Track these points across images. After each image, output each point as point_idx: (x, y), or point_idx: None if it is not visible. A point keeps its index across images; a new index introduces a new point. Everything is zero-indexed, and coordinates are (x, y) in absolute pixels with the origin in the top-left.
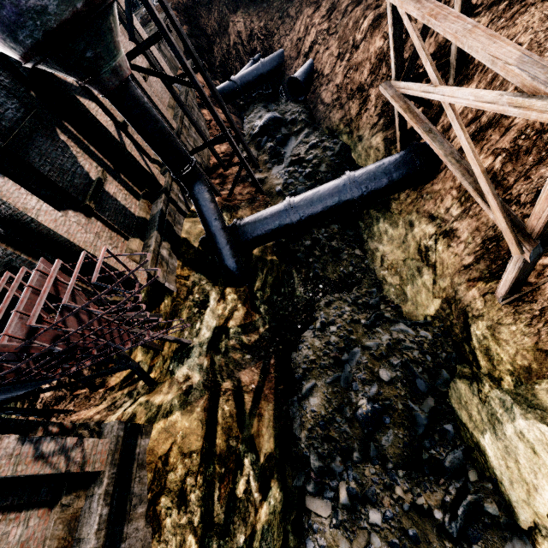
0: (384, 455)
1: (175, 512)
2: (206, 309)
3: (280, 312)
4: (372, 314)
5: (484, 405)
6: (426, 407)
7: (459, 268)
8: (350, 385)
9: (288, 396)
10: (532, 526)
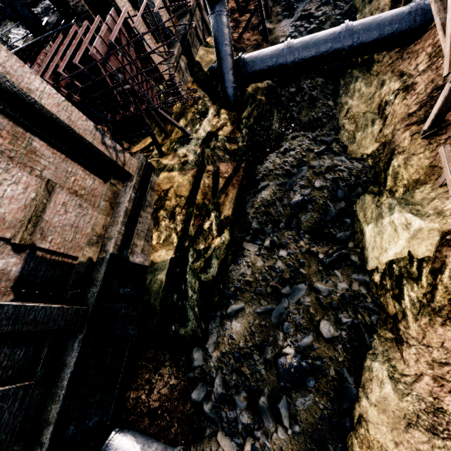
0: (299, 227)
1: (168, 221)
2: (205, 118)
3: (256, 138)
4: (324, 147)
5: (377, 209)
6: (338, 207)
7: (404, 117)
8: (292, 189)
9: (247, 190)
10: (374, 268)
